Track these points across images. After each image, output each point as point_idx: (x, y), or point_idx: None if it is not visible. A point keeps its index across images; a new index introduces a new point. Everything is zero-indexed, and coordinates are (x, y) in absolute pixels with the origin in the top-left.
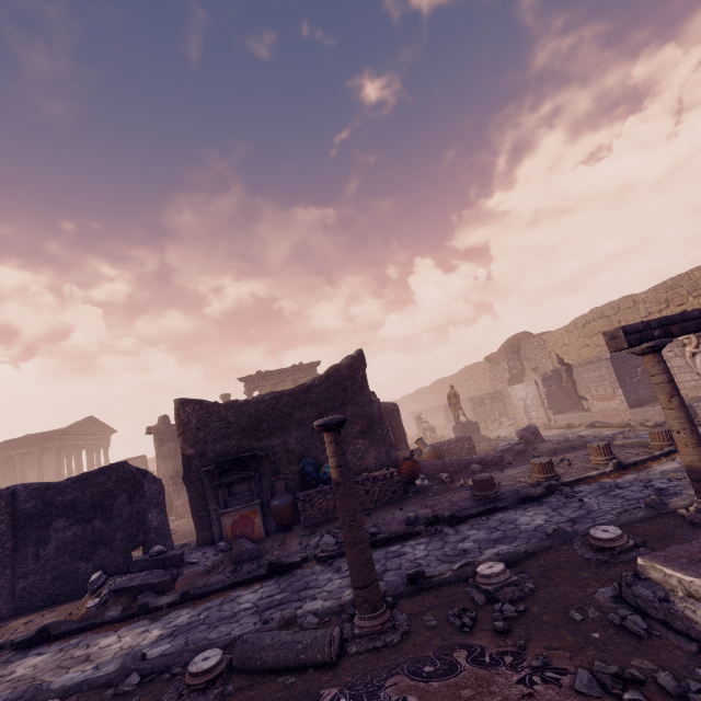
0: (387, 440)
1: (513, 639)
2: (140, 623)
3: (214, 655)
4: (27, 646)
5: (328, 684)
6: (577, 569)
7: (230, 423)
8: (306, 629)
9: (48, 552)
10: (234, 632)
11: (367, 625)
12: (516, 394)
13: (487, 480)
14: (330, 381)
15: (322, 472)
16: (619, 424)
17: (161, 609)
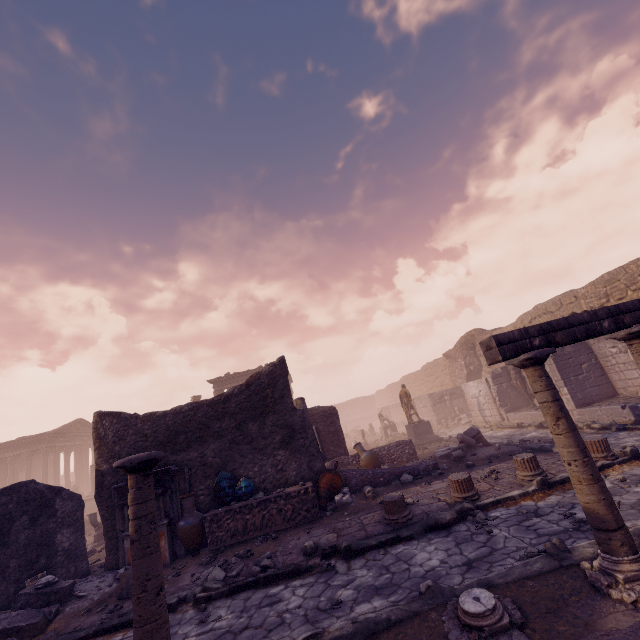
0: (309, 451)
1: None
2: None
3: None
4: None
5: None
6: None
7: (146, 436)
8: None
9: None
10: None
11: None
12: (469, 392)
13: (396, 501)
14: (250, 390)
15: (238, 487)
16: None
17: None
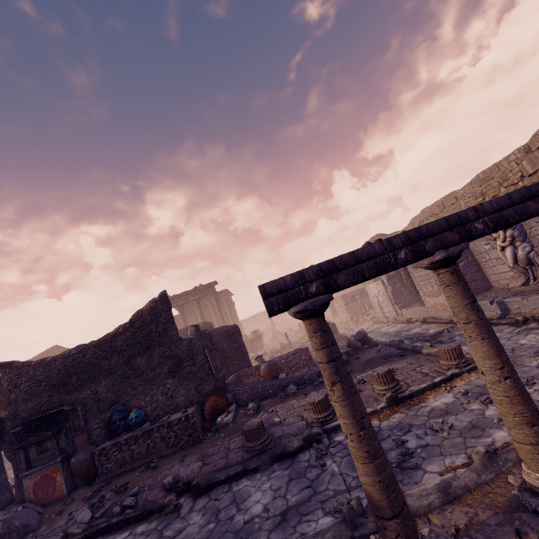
0: (197, 376)
1: None
2: None
3: None
4: None
5: None
6: None
7: (39, 381)
8: None
9: None
10: None
11: None
12: (371, 292)
13: (253, 430)
14: (134, 327)
15: (129, 418)
16: (445, 320)
17: None
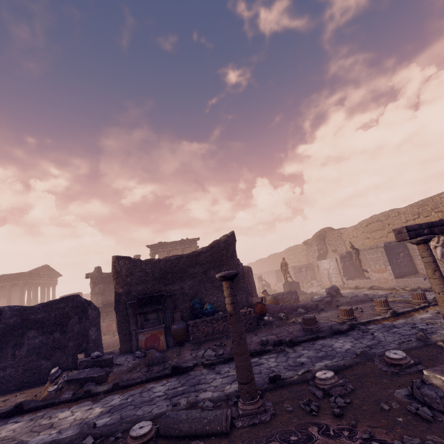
0: (246, 290)
1: (346, 420)
2: (86, 403)
3: (146, 425)
4: (7, 416)
5: None
6: (379, 377)
7: (147, 273)
8: (205, 410)
9: (22, 353)
10: (154, 411)
11: (248, 409)
12: (323, 266)
13: (312, 318)
14: (213, 250)
15: (205, 308)
16: (388, 288)
17: (99, 394)
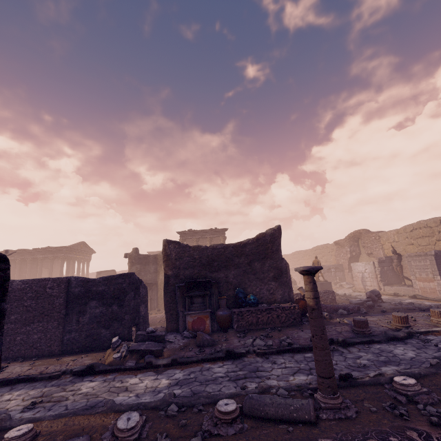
0: (289, 285)
1: None
2: (149, 373)
3: (231, 403)
4: (81, 375)
5: (320, 435)
6: None
7: (195, 259)
8: (282, 397)
9: (84, 320)
10: (223, 390)
11: (330, 402)
12: (357, 268)
13: (365, 321)
14: (258, 242)
15: (248, 298)
16: (435, 299)
17: (159, 367)
